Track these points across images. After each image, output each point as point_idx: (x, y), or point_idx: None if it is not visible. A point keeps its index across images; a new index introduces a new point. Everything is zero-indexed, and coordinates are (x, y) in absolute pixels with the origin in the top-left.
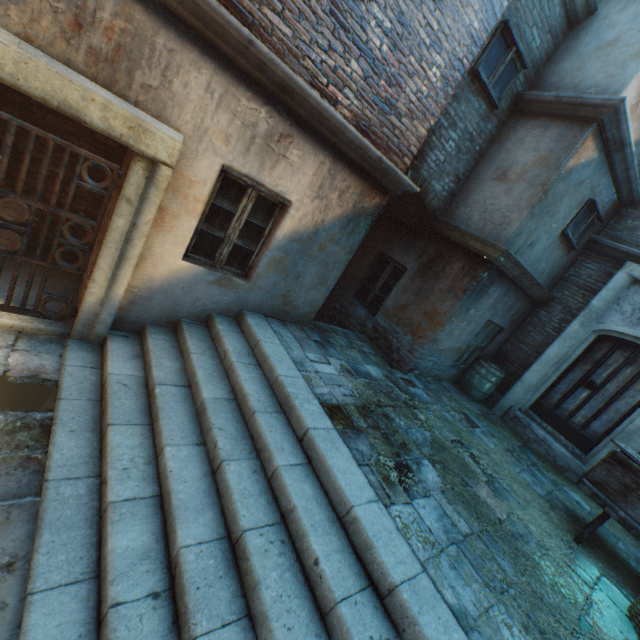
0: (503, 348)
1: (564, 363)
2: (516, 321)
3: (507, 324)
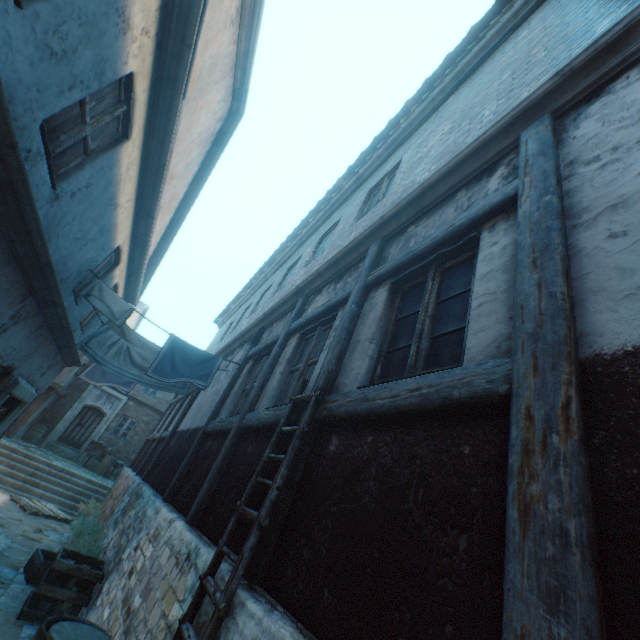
0: (46, 417)
1: (73, 418)
2: (53, 404)
3: (50, 406)
